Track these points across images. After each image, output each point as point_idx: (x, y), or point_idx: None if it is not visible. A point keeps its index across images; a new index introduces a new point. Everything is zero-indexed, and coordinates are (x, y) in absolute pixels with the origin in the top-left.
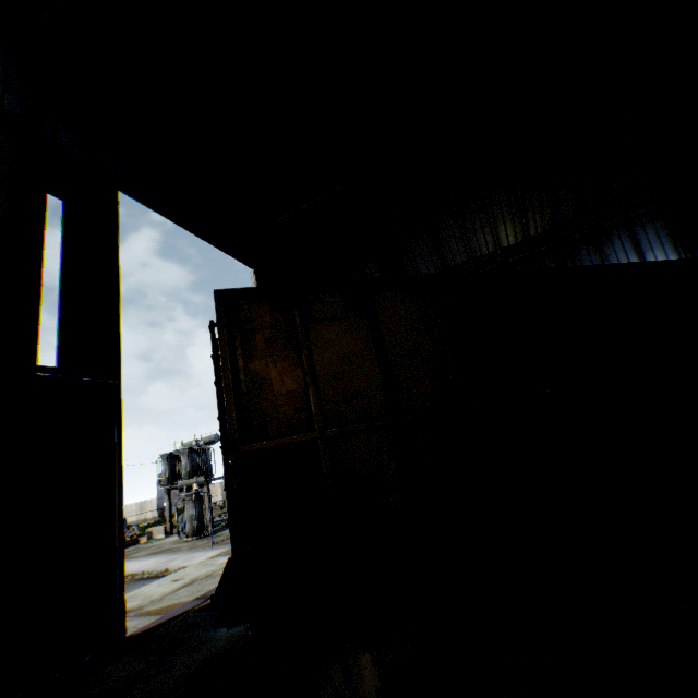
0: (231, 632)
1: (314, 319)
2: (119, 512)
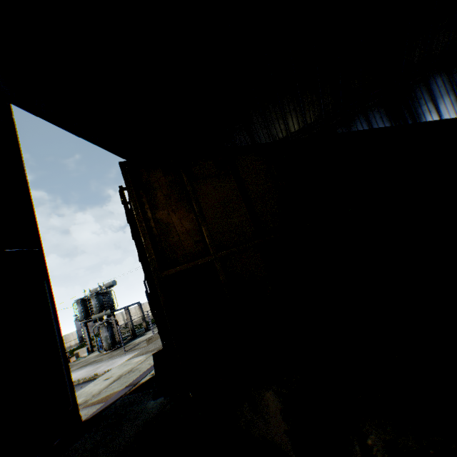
0: (158, 401)
1: (197, 177)
2: (60, 341)
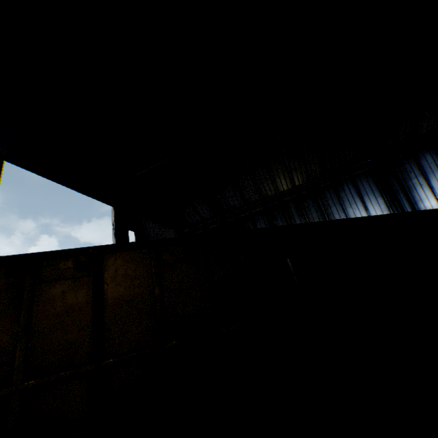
0: None
1: (43, 280)
2: None
